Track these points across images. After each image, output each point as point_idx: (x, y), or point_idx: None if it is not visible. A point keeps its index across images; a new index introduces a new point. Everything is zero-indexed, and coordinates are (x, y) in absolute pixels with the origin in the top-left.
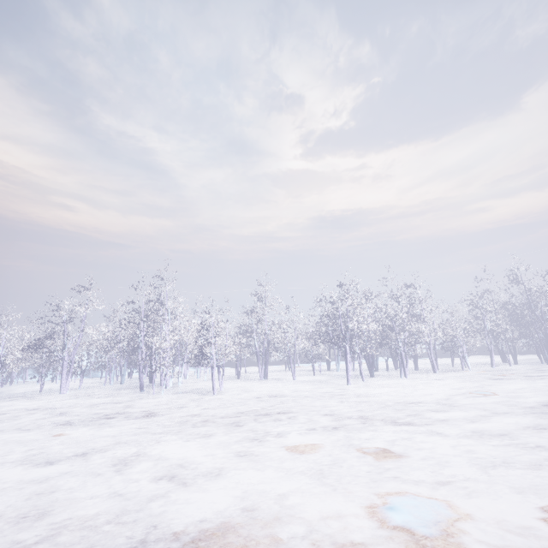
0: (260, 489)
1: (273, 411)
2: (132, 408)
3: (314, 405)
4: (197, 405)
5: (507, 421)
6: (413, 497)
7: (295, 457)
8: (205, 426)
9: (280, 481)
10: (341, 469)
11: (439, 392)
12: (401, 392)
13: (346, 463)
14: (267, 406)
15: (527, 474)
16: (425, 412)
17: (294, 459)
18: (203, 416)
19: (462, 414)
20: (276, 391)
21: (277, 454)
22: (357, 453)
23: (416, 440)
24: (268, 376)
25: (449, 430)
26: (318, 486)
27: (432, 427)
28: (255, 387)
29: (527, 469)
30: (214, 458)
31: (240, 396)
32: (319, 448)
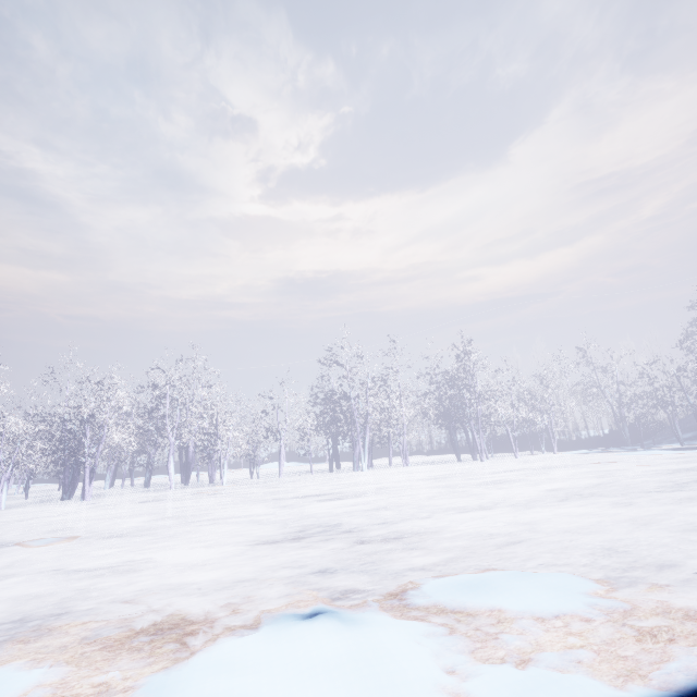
0: None
1: None
2: None
3: None
4: None
5: None
6: None
7: None
8: None
9: None
10: None
11: None
12: None
13: None
14: None
15: None
16: None
17: None
18: None
19: None
20: None
21: None
22: None
23: None
24: None
25: None
26: None
27: None
28: None
29: None
30: None
31: None
32: None
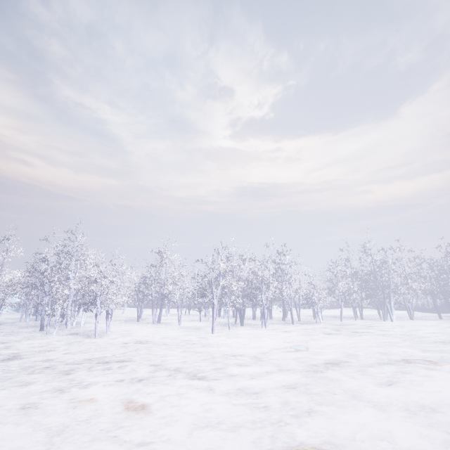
0: None
1: (118, 358)
2: (8, 350)
3: (159, 354)
4: (66, 348)
5: (279, 378)
6: None
7: (67, 411)
8: (41, 373)
9: (19, 438)
10: (85, 426)
11: (270, 345)
12: (242, 343)
13: (98, 419)
14: (121, 352)
15: (220, 436)
16: (232, 365)
17: (64, 413)
18: (55, 361)
19: (256, 370)
20: (149, 337)
21: (58, 407)
22: (121, 408)
23: (186, 396)
24: (165, 319)
25: (225, 386)
26: (42, 445)
27: (216, 382)
28: (139, 331)
29: (227, 430)
30: (0, 409)
31: (115, 340)
32: (99, 401)
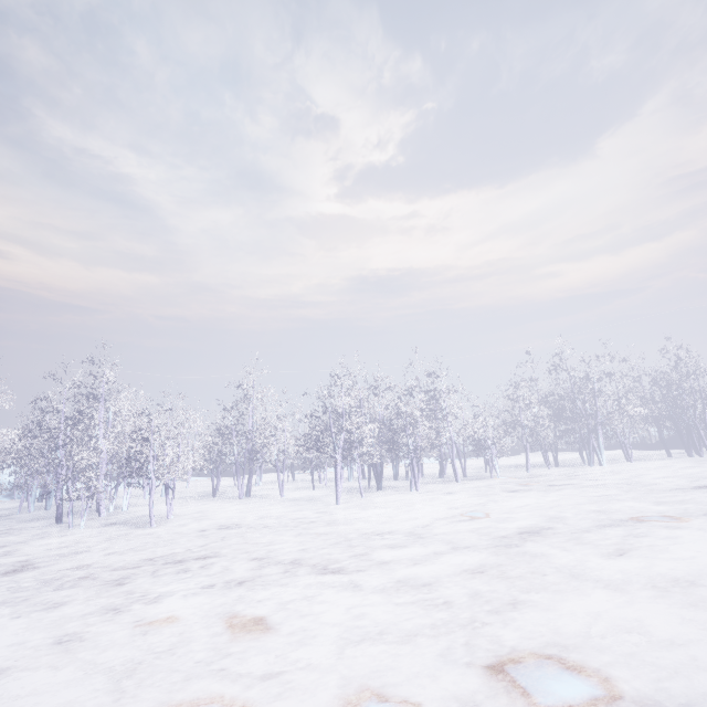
0: (19, 706)
1: (197, 554)
2: (9, 557)
3: (260, 541)
4: (108, 547)
5: (456, 561)
6: (203, 706)
7: (134, 640)
8: (75, 587)
9: (63, 688)
10: (170, 659)
11: (430, 514)
12: (387, 515)
13: (188, 647)
14: (199, 545)
15: (387, 652)
16: (380, 549)
17: (129, 643)
18: (93, 568)
19: (418, 551)
20: (238, 518)
21: (117, 635)
22: (221, 627)
23: (320, 599)
24: (258, 491)
25: (376, 579)
26: (105, 694)
27: (362, 575)
28: (220, 511)
29: (396, 643)
30: (21, 649)
31: (184, 527)
32: (182, 621)
